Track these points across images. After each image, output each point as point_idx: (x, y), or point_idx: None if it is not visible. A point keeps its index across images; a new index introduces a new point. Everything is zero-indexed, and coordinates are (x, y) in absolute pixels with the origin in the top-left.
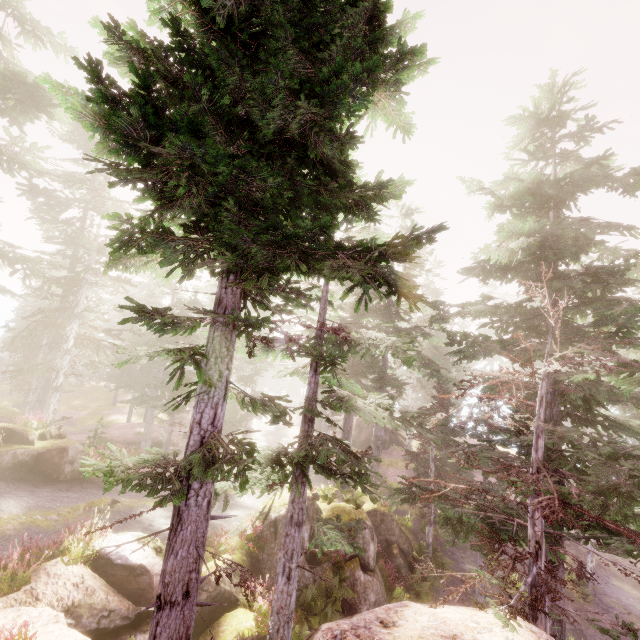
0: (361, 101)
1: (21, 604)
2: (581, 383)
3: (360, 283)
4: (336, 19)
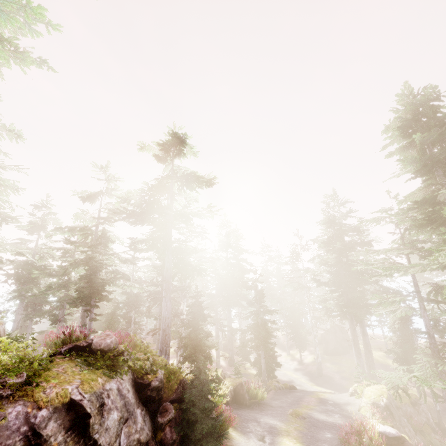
0: None
1: None
2: None
3: None
4: None
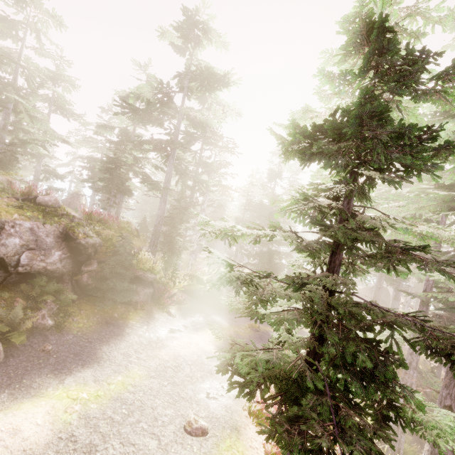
0: None
1: None
2: None
3: None
4: None
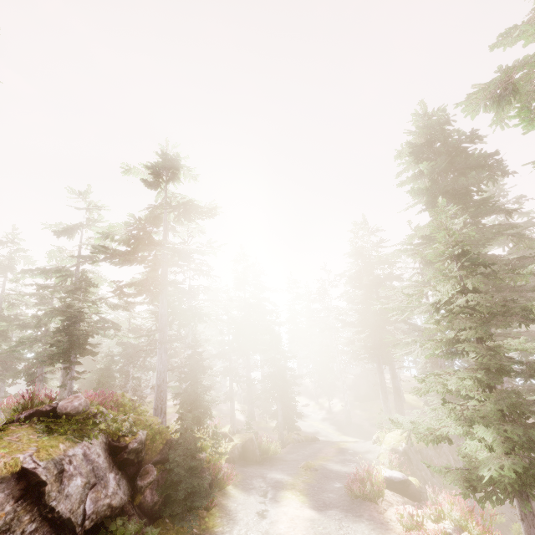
0: None
1: (389, 506)
2: None
3: None
4: None
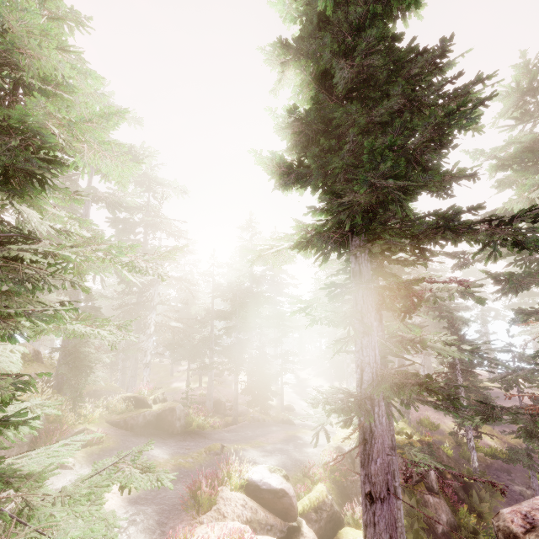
0: (473, 120)
1: (216, 520)
2: None
3: (490, 243)
4: (406, 66)
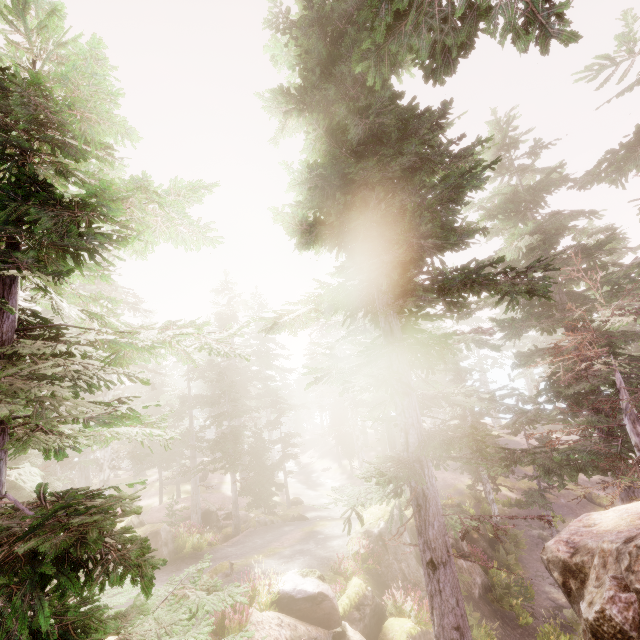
0: (482, 181)
1: None
2: (599, 335)
3: (508, 293)
4: (411, 124)
